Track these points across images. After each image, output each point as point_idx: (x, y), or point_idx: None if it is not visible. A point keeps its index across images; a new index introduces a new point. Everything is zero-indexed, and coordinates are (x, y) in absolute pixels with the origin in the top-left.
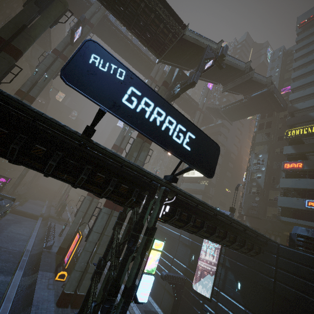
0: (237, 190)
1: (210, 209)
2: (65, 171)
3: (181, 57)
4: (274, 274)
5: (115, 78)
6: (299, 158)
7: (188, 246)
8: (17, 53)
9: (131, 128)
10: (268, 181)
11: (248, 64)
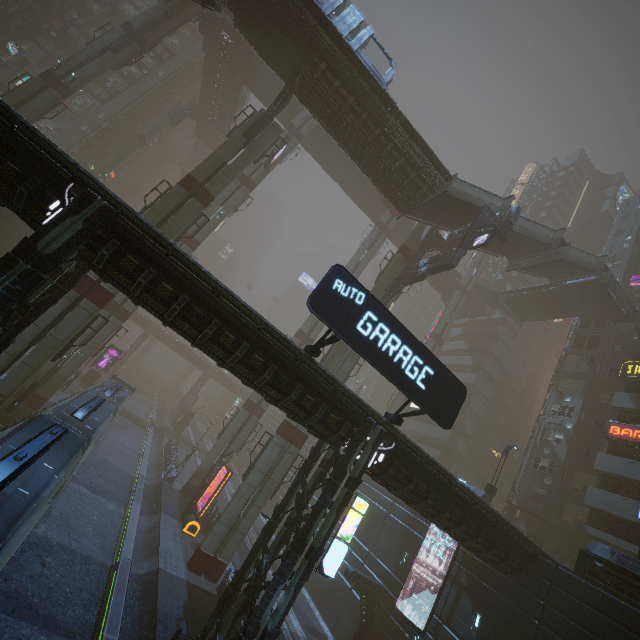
0: (505, 455)
1: (443, 473)
2: (274, 386)
3: (438, 214)
4: (540, 613)
5: (353, 303)
6: None
7: (400, 535)
8: (209, 200)
9: None
10: (575, 452)
11: (560, 234)
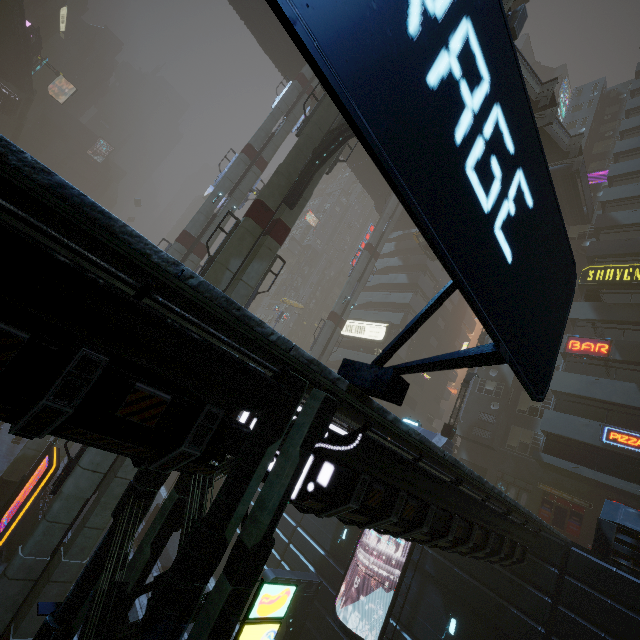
0: (466, 386)
1: (445, 463)
2: None
3: None
4: (548, 618)
5: None
6: (602, 333)
7: None
8: None
9: (235, 198)
10: None
11: (550, 87)
